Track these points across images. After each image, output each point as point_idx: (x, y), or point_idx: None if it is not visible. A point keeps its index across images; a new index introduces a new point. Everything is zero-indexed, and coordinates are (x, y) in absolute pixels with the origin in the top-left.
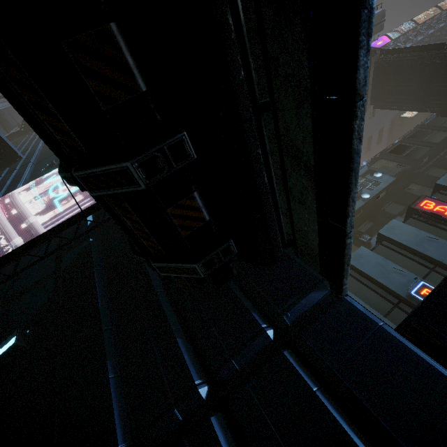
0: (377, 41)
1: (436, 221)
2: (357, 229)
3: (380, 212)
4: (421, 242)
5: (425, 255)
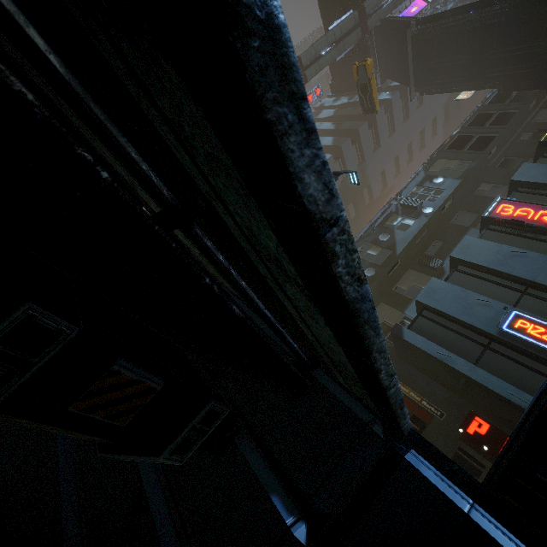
0: (411, 7)
1: (518, 228)
2: (425, 253)
3: (449, 227)
4: (505, 259)
5: (513, 276)
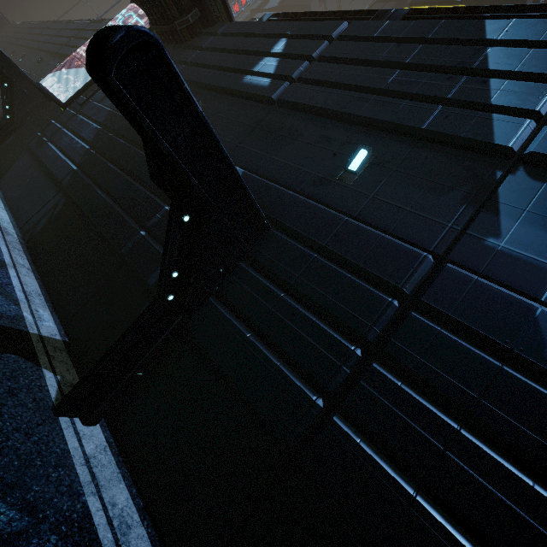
0: None
1: None
2: None
3: None
4: None
5: None
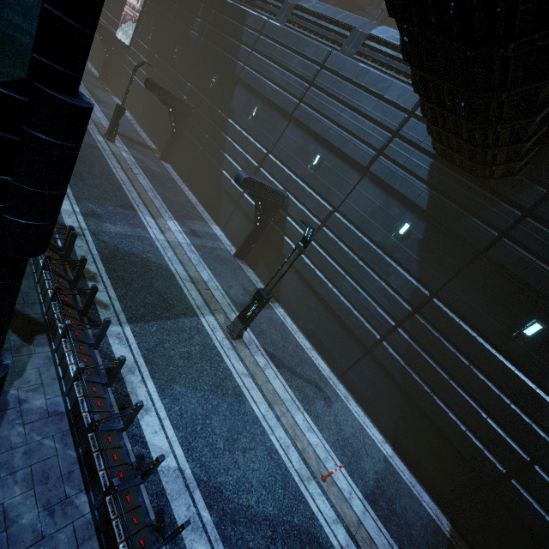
0: None
1: None
2: None
3: None
4: None
5: None
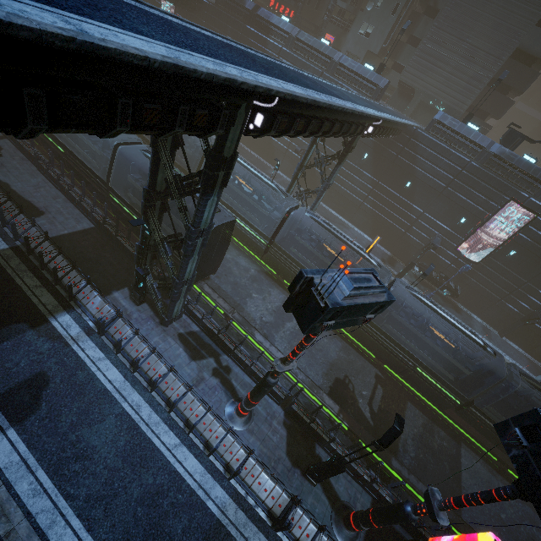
0: None
1: None
2: None
3: None
4: None
5: None
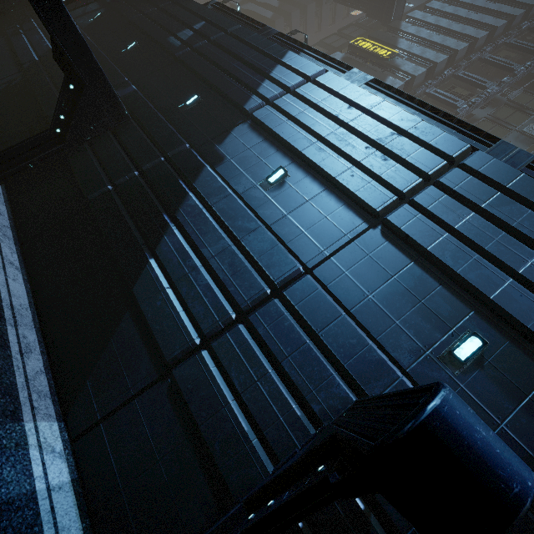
0: None
1: None
2: None
3: None
4: None
5: None
